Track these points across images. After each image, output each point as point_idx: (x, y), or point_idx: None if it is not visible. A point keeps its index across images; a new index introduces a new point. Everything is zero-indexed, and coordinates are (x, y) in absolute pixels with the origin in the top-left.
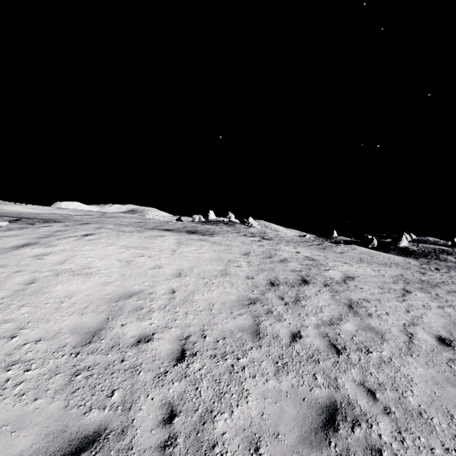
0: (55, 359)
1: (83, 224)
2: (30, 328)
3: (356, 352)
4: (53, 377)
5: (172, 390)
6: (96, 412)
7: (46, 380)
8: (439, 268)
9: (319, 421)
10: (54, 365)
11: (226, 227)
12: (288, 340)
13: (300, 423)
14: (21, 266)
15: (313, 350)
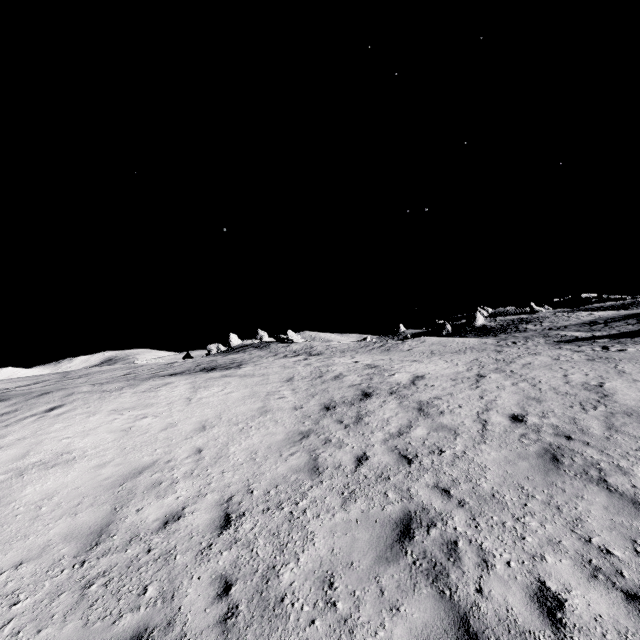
0: (51, 579)
1: (41, 395)
2: (1, 552)
3: (429, 456)
4: (56, 599)
5: (222, 561)
6: (129, 617)
7: (47, 605)
8: (517, 342)
9: (394, 536)
10: (53, 585)
11: (257, 352)
12: (353, 466)
13: (374, 545)
14: None
15: (383, 468)
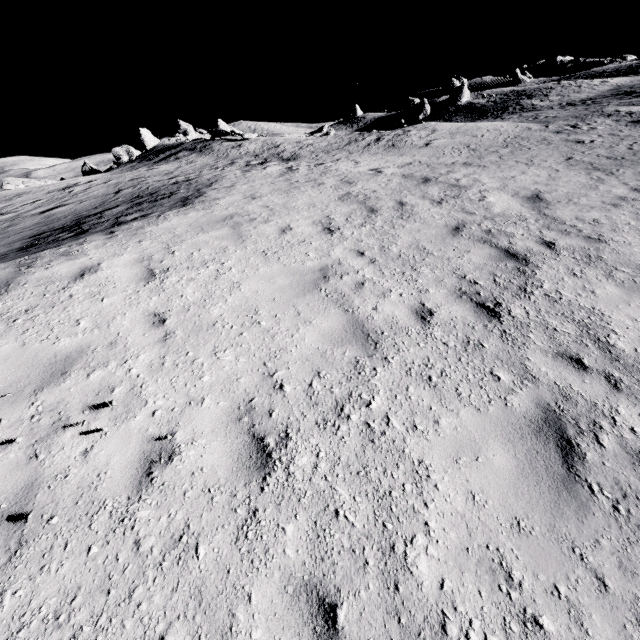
0: None
1: None
2: None
3: None
4: None
5: None
6: None
7: None
8: (575, 125)
9: None
10: None
11: (199, 158)
12: None
13: None
14: None
15: None
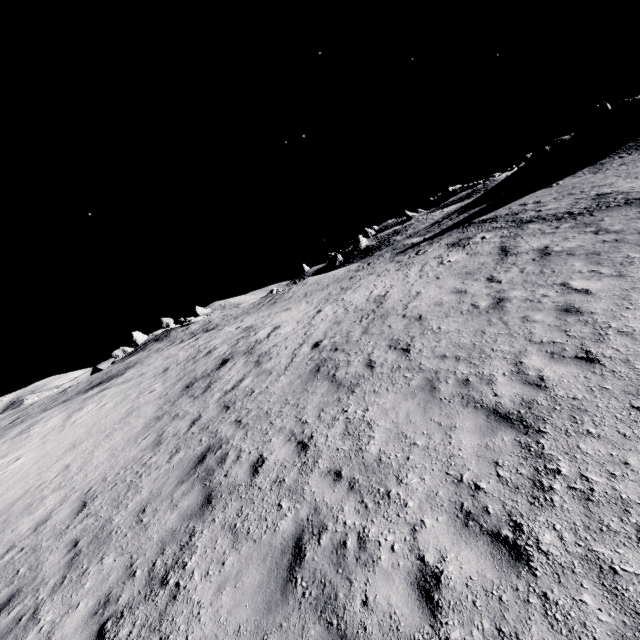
0: None
1: None
2: None
3: (243, 399)
4: None
5: (76, 531)
6: (6, 590)
7: None
8: (372, 262)
9: (193, 465)
10: None
11: (157, 345)
12: (187, 429)
13: (179, 476)
14: None
15: (207, 422)
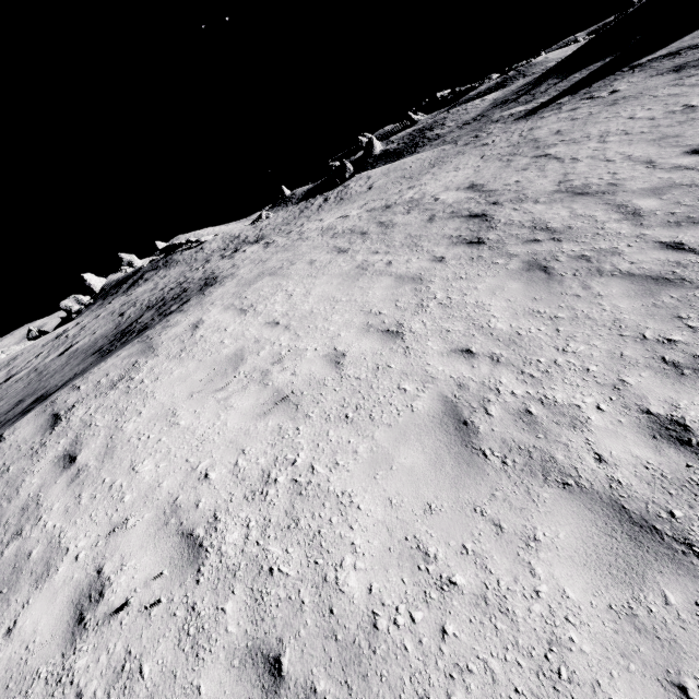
0: None
1: None
2: None
3: None
4: None
5: None
6: None
7: None
8: (476, 136)
9: None
10: None
11: (170, 271)
12: (693, 256)
13: None
14: (119, 693)
15: None
